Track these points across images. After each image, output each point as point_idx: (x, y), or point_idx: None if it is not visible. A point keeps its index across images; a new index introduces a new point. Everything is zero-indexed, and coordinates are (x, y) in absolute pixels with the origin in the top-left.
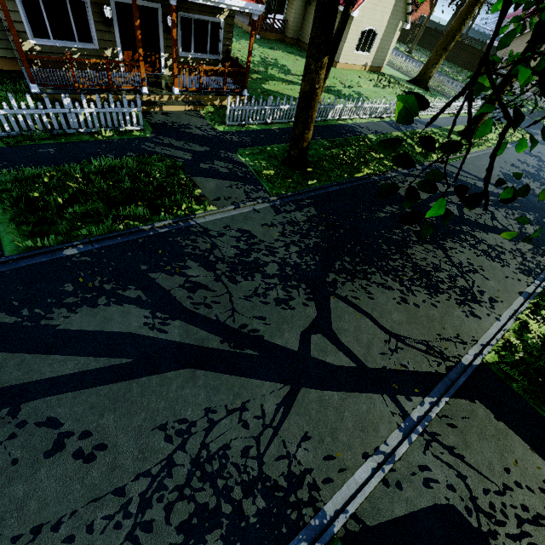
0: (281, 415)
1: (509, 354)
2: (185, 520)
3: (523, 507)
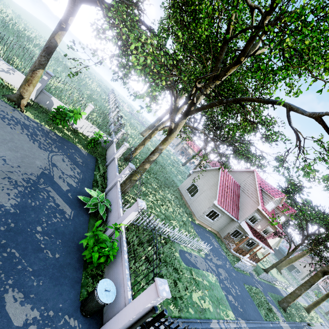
0: None
1: None
2: None
3: None
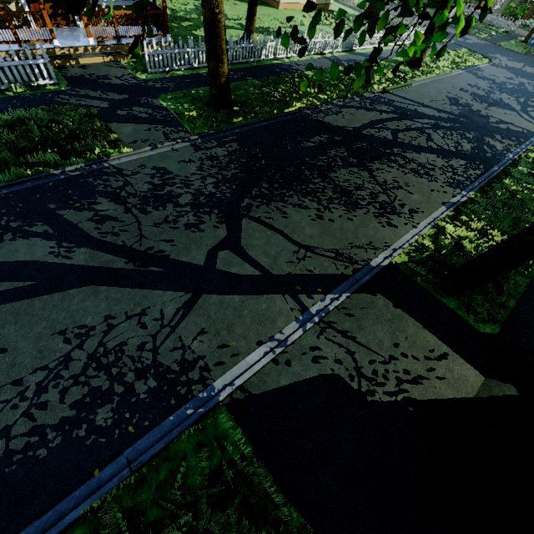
0: (180, 316)
1: (419, 254)
2: (78, 400)
3: (405, 372)
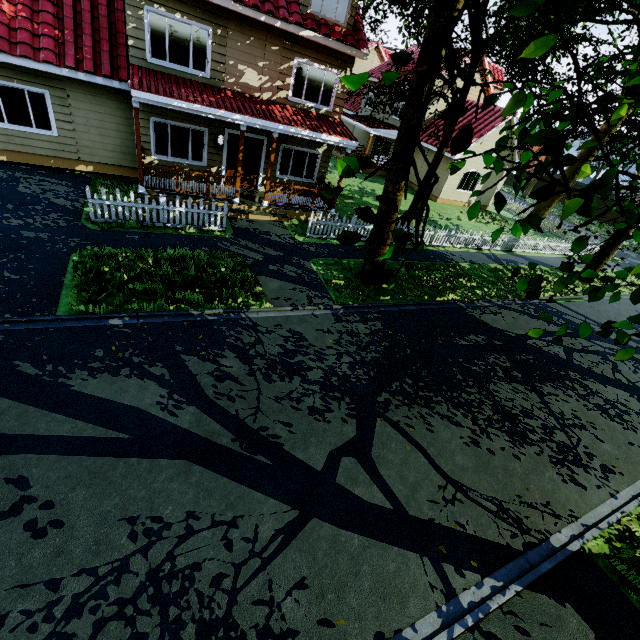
0: (277, 545)
1: (627, 548)
2: None
3: None
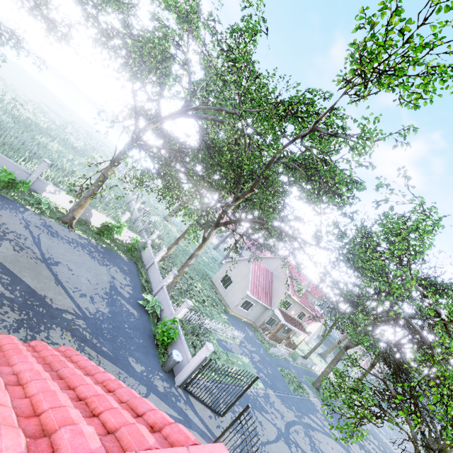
0: None
1: None
2: None
3: None
